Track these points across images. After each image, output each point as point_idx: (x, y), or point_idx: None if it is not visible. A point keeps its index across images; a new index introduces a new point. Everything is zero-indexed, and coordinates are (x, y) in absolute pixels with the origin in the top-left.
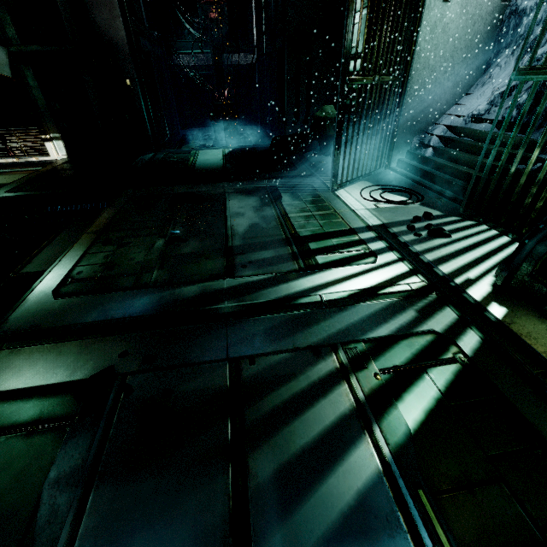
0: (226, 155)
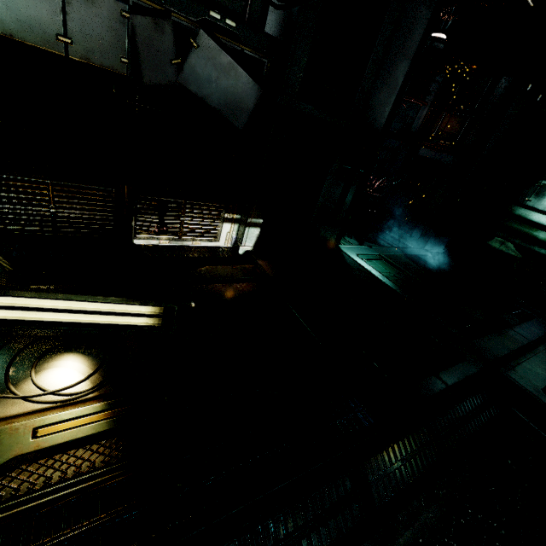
0: (427, 272)
